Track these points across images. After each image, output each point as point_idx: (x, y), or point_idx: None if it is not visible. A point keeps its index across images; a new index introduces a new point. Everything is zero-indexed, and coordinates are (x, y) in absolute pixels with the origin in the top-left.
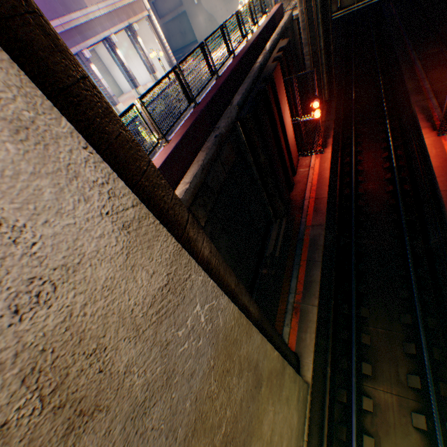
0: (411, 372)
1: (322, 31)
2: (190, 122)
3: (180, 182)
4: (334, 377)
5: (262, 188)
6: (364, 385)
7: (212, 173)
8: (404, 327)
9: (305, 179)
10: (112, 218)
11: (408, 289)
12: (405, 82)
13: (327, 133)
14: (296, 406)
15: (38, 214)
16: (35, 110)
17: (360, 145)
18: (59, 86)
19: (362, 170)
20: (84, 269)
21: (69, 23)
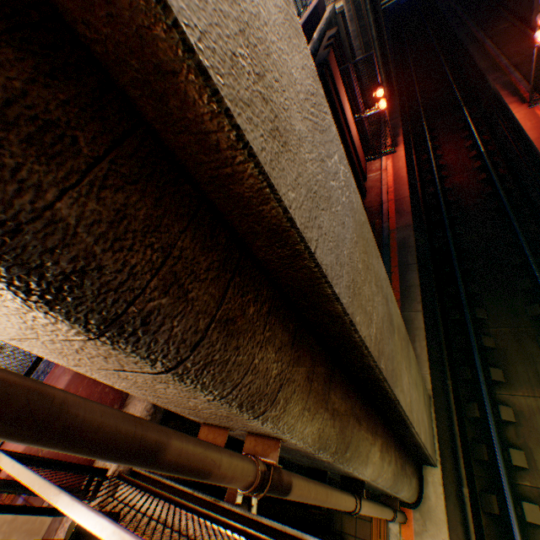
0: None
1: (372, 18)
2: None
3: None
4: (457, 393)
5: None
6: (497, 393)
7: None
8: (533, 320)
9: (378, 183)
10: None
11: (530, 278)
12: (477, 63)
13: (394, 131)
14: (424, 407)
15: None
16: None
17: (436, 140)
18: None
19: (445, 165)
20: None
21: None
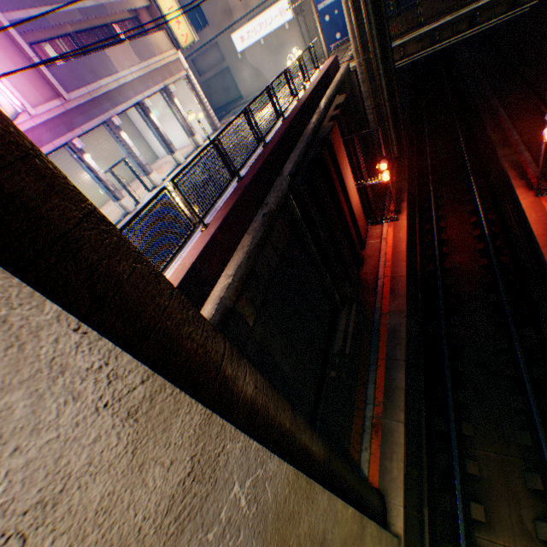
0: (540, 517)
1: (384, 82)
2: (232, 201)
3: (221, 274)
4: (434, 523)
5: (324, 269)
6: (476, 536)
7: (261, 259)
8: (522, 449)
9: (377, 252)
10: (113, 408)
11: (523, 395)
12: (488, 133)
13: (399, 195)
14: None
15: (4, 442)
16: (9, 304)
17: (441, 208)
18: (54, 235)
19: (447, 239)
20: (69, 496)
21: (97, 90)
